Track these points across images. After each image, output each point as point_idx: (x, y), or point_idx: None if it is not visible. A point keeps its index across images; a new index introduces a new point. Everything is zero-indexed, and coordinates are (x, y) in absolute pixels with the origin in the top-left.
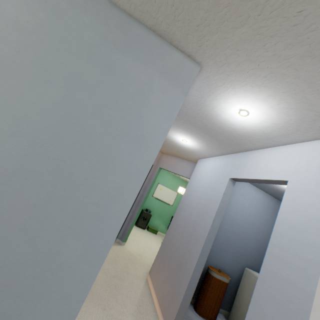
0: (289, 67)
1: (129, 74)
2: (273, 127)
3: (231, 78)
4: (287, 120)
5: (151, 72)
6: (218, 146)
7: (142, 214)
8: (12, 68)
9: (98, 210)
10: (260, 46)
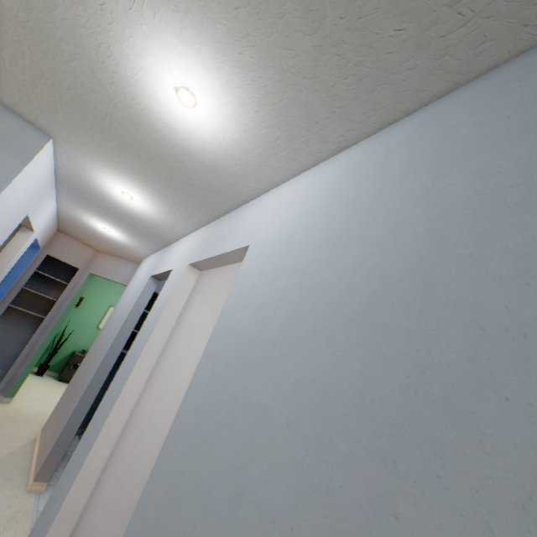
0: (120, 156)
1: None
2: (162, 214)
3: (88, 157)
4: (164, 208)
5: None
6: (144, 237)
7: (72, 358)
8: None
9: None
10: (86, 134)
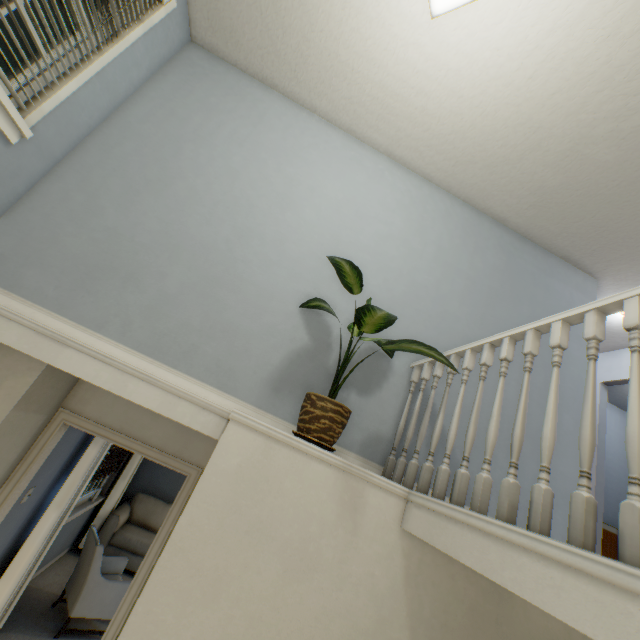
0: None
1: (558, 292)
2: None
3: (624, 288)
4: None
5: (569, 288)
6: None
7: None
8: (501, 295)
9: (572, 393)
10: None
